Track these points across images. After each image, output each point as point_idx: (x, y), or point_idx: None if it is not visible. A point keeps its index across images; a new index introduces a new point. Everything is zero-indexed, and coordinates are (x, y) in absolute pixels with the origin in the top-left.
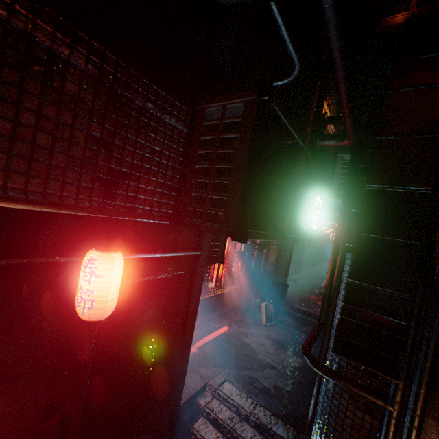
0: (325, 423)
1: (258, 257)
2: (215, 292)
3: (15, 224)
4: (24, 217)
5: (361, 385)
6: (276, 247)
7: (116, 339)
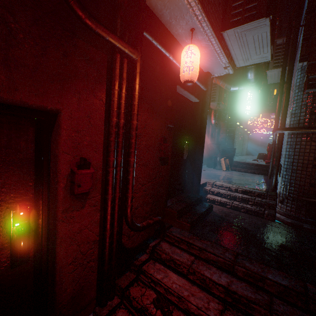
0: (291, 161)
1: (212, 136)
2: None
3: (156, 29)
4: (158, 27)
5: (314, 127)
6: (224, 127)
7: (175, 128)
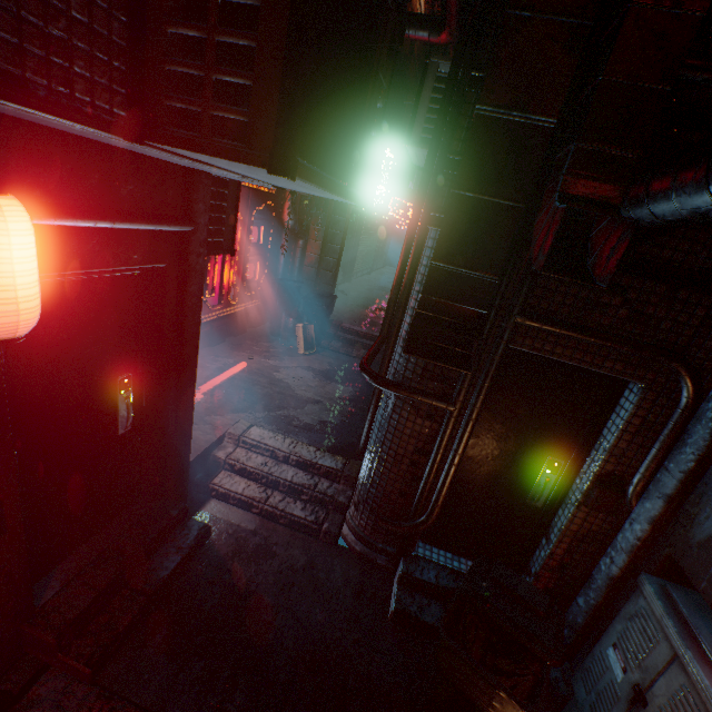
0: (382, 440)
1: (289, 255)
2: (221, 313)
3: None
4: None
5: (426, 392)
6: (318, 238)
7: (51, 385)
